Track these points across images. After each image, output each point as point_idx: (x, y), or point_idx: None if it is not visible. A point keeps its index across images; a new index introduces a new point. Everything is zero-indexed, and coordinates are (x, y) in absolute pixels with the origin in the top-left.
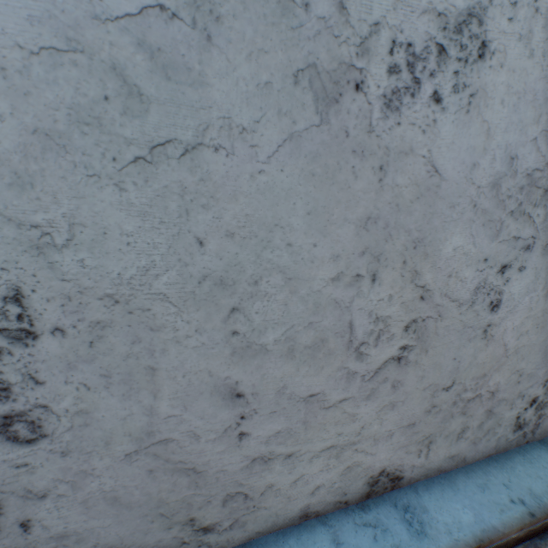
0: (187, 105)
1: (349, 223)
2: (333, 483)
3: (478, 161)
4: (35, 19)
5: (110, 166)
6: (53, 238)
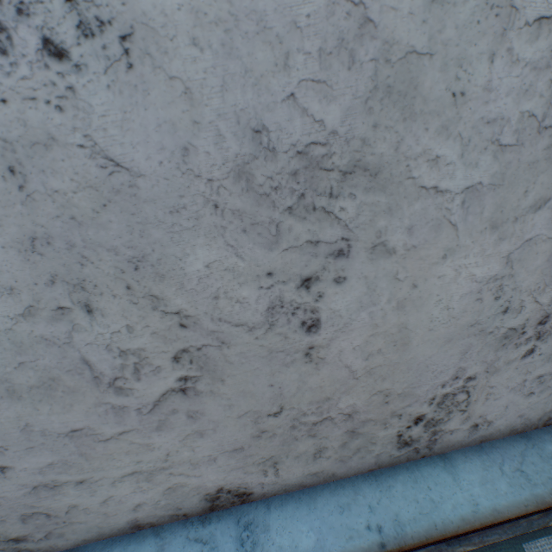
0: None
1: (6, 248)
2: (158, 501)
3: (191, 142)
4: None
5: None
6: None
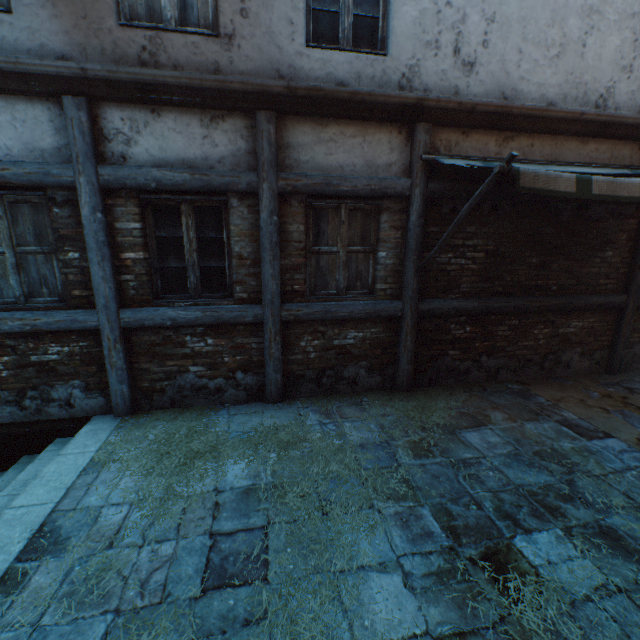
0: None
1: (548, 11)
2: (536, 100)
3: (576, 1)
4: None
5: None
6: (502, 4)
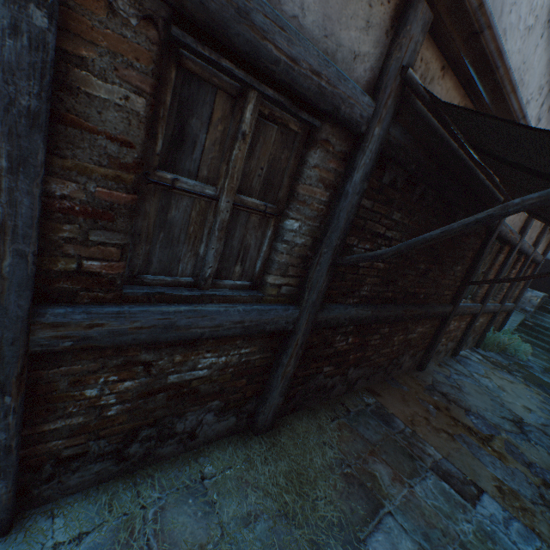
0: None
1: None
2: None
3: None
4: None
5: None
6: None
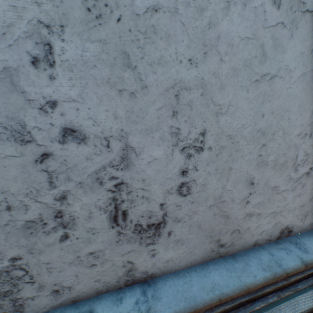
0: (276, 60)
1: (309, 111)
2: (268, 230)
3: None
4: (247, 27)
5: (247, 83)
6: (221, 110)
